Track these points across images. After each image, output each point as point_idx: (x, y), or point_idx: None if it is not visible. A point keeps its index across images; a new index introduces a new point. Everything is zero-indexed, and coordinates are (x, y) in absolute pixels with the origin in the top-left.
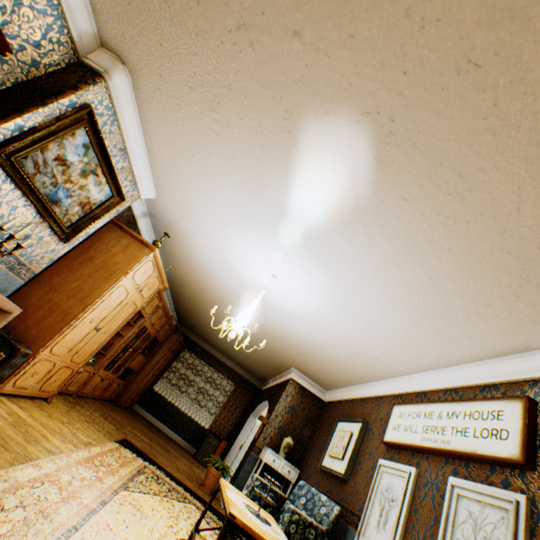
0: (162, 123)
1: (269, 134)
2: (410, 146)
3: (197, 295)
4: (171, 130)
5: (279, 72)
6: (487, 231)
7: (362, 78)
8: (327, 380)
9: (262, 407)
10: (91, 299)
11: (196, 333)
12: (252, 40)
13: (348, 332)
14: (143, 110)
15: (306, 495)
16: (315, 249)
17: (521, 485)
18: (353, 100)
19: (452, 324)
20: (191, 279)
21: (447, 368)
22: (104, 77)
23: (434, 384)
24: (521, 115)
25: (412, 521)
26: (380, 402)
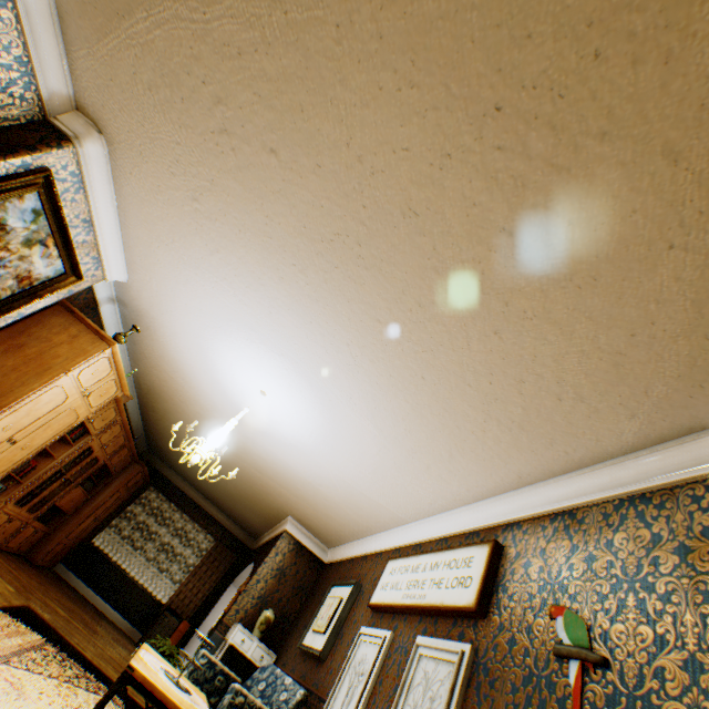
0: (140, 201)
1: (252, 235)
2: (377, 271)
3: (174, 411)
4: (150, 210)
5: (260, 180)
6: (449, 362)
7: (331, 202)
8: (329, 534)
9: (248, 572)
10: (9, 399)
11: (170, 465)
12: (234, 146)
13: (345, 467)
14: (119, 182)
15: (268, 679)
16: (304, 364)
17: (472, 635)
18: (326, 220)
19: (439, 460)
20: (166, 389)
21: (443, 513)
22: (73, 142)
23: (430, 533)
24: (454, 261)
25: (375, 694)
26: (379, 558)
